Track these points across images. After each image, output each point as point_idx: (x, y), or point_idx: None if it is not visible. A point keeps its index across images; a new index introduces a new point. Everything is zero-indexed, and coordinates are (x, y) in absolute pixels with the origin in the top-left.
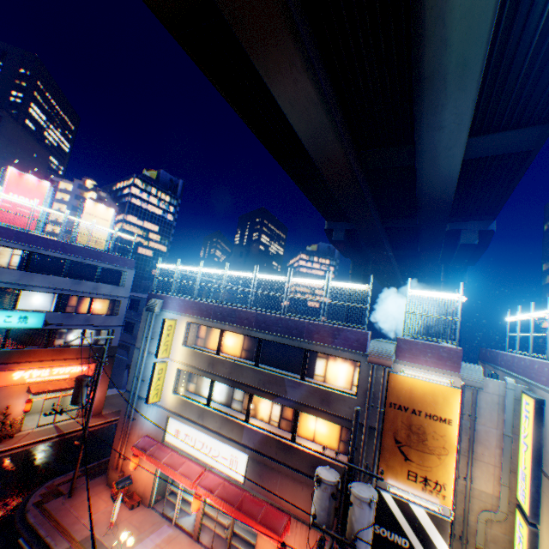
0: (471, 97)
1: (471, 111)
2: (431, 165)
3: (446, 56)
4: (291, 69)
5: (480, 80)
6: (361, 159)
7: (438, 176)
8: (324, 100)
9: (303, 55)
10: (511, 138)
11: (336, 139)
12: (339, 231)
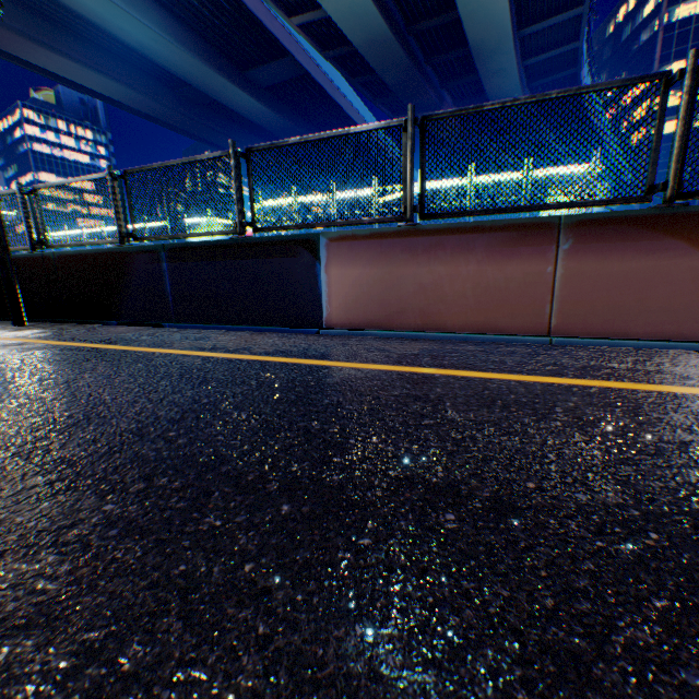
0: (188, 57)
1: (202, 65)
2: (232, 101)
3: (136, 37)
4: (36, 51)
5: (179, 47)
6: (184, 97)
7: (248, 108)
8: (87, 68)
9: (35, 43)
10: (277, 69)
11: (132, 91)
12: (242, 164)
